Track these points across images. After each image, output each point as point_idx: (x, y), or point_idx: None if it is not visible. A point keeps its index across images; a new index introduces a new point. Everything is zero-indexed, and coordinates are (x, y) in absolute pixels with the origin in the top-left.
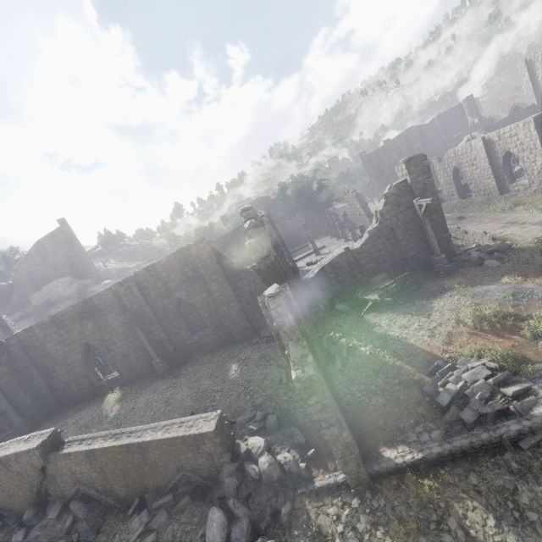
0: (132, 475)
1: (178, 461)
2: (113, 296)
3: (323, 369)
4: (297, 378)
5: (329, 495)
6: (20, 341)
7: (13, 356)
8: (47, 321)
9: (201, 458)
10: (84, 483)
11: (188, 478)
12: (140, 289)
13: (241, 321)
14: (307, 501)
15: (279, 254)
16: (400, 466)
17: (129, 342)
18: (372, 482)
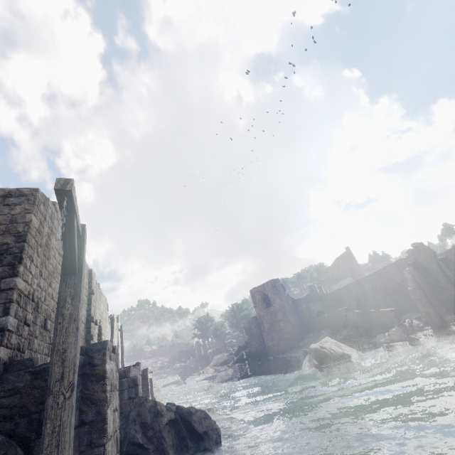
0: (369, 321)
1: (381, 319)
2: (368, 279)
3: (424, 293)
4: (407, 289)
5: (425, 331)
6: (335, 294)
7: (332, 299)
8: (344, 287)
9: (388, 319)
10: (356, 322)
11: (385, 325)
12: (379, 277)
13: (434, 298)
14: (418, 332)
15: (437, 261)
16: (449, 325)
17: (375, 301)
18: (439, 328)
